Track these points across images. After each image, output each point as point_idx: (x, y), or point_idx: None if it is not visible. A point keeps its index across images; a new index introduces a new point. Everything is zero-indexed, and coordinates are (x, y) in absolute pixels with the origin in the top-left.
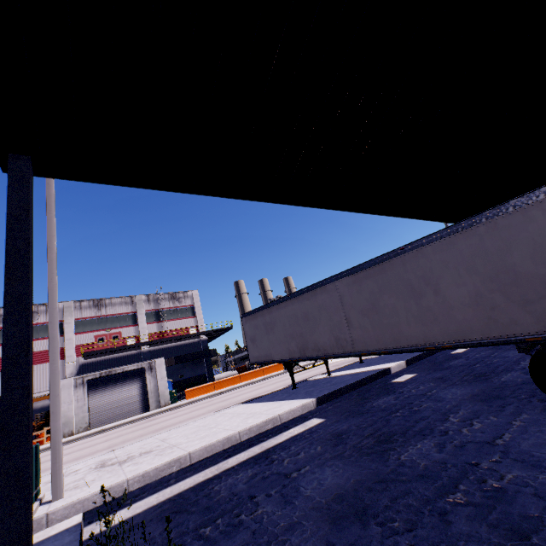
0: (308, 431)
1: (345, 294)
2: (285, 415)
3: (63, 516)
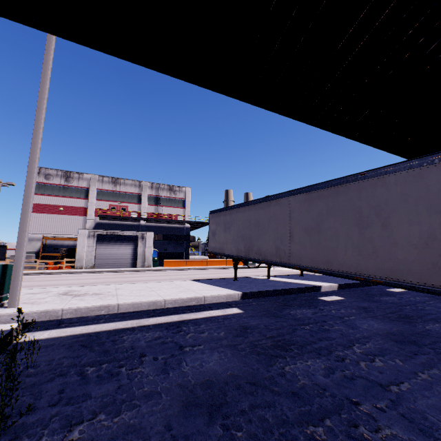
0: (224, 316)
1: (295, 210)
2: (209, 298)
3: (6, 320)
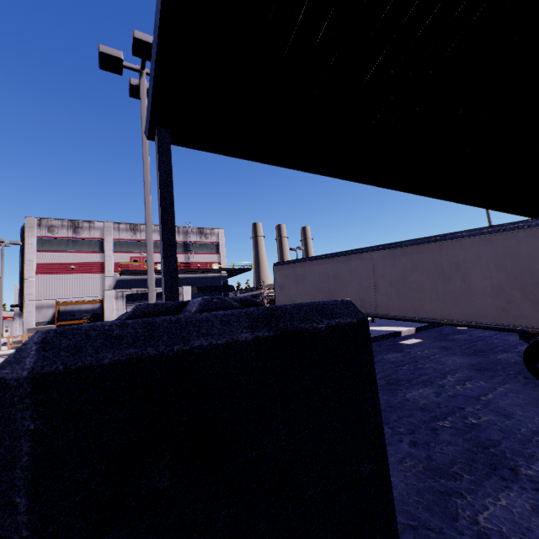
0: None
1: (379, 265)
2: None
3: None
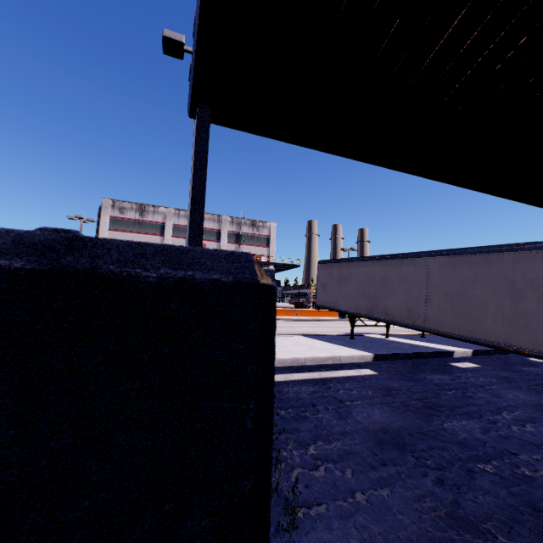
0: (361, 377)
1: (434, 273)
2: (344, 358)
3: None
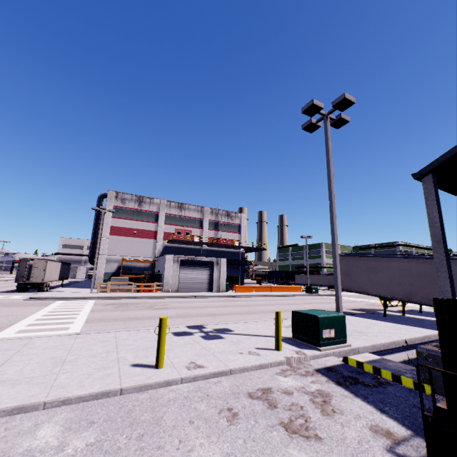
0: None
1: None
2: (431, 336)
3: (362, 351)
